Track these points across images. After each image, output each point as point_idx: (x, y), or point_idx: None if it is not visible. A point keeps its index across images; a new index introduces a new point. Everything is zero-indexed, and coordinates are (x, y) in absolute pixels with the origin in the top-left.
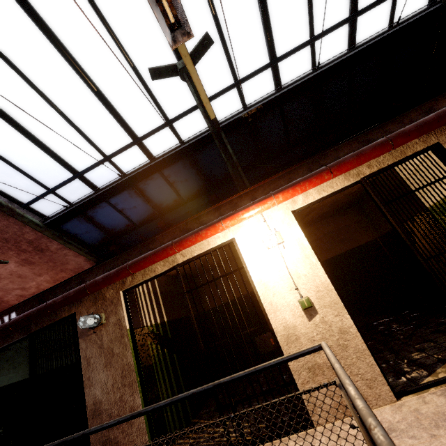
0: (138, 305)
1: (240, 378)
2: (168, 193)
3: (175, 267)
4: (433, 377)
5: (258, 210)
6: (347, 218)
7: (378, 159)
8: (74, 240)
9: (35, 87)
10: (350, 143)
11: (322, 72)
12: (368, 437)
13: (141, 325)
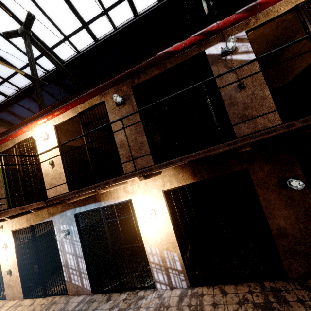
0: (14, 159)
1: None
2: (52, 100)
3: (15, 145)
4: None
5: (36, 124)
6: None
7: (84, 105)
8: (7, 123)
9: None
10: (77, 95)
11: (116, 33)
12: None
13: (14, 167)
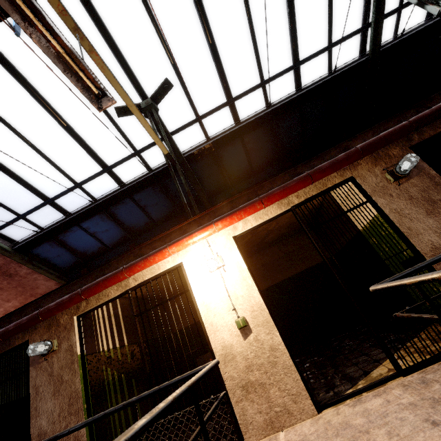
0: (95, 330)
1: (146, 396)
2: (139, 216)
3: (127, 291)
4: (353, 389)
5: (201, 237)
6: (305, 238)
7: (304, 190)
8: (45, 264)
9: (7, 123)
10: (283, 176)
11: (273, 109)
12: (193, 437)
13: (96, 350)
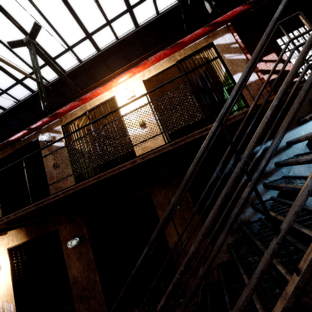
0: None
1: None
2: None
3: None
4: None
5: None
6: None
7: None
8: None
9: None
10: None
11: (17, 105)
12: None
13: None
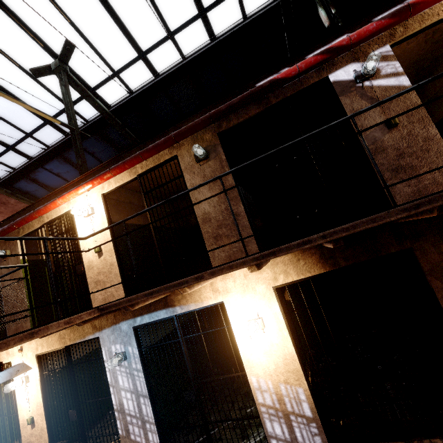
0: (39, 246)
1: (2, 276)
2: (92, 161)
3: (43, 225)
4: None
5: (76, 194)
6: None
7: (147, 163)
8: (28, 196)
9: None
10: (137, 149)
11: (185, 64)
12: None
13: (40, 258)
